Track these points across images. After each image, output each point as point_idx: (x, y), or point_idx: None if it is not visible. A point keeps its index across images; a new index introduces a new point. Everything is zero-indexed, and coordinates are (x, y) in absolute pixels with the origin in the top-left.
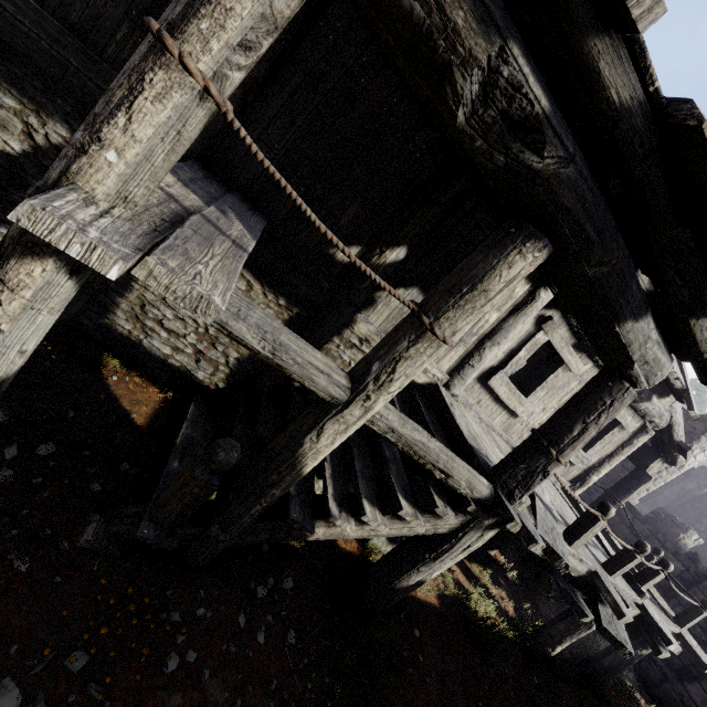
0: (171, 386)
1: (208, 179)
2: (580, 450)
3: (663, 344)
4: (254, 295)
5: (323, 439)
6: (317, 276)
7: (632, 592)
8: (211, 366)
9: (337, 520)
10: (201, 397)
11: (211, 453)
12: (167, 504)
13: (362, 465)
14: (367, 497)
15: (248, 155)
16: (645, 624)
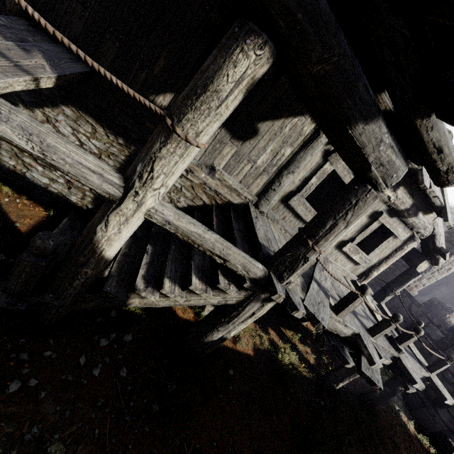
0: (55, 207)
1: (30, 32)
2: (363, 253)
3: (397, 148)
4: (99, 136)
5: (109, 228)
6: (143, 119)
7: (391, 349)
8: (79, 192)
9: (141, 292)
10: (75, 214)
11: (31, 241)
12: (9, 279)
13: (176, 257)
14: (170, 277)
15: (67, 13)
16: (400, 370)
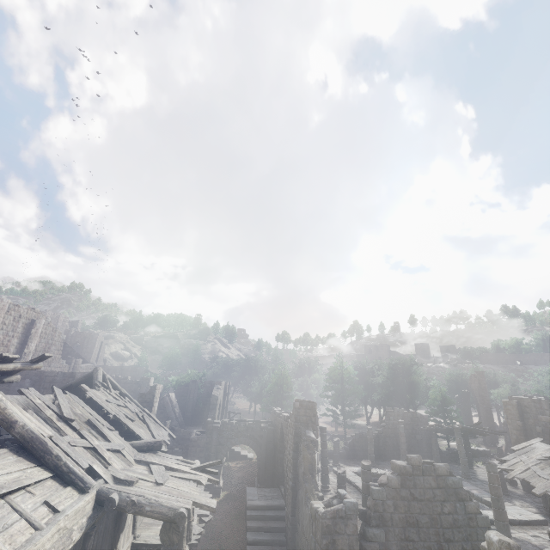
0: None
1: None
2: None
3: None
4: None
5: None
6: None
7: None
8: None
9: None
10: None
11: None
12: None
13: None
14: None
15: None
16: None
